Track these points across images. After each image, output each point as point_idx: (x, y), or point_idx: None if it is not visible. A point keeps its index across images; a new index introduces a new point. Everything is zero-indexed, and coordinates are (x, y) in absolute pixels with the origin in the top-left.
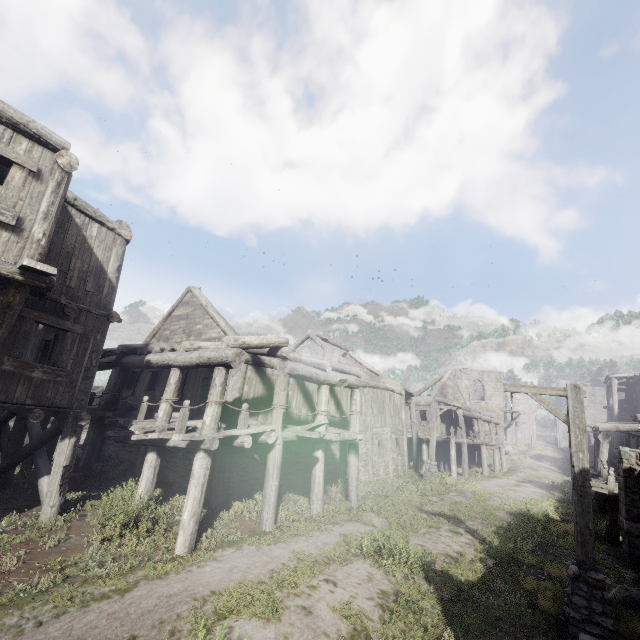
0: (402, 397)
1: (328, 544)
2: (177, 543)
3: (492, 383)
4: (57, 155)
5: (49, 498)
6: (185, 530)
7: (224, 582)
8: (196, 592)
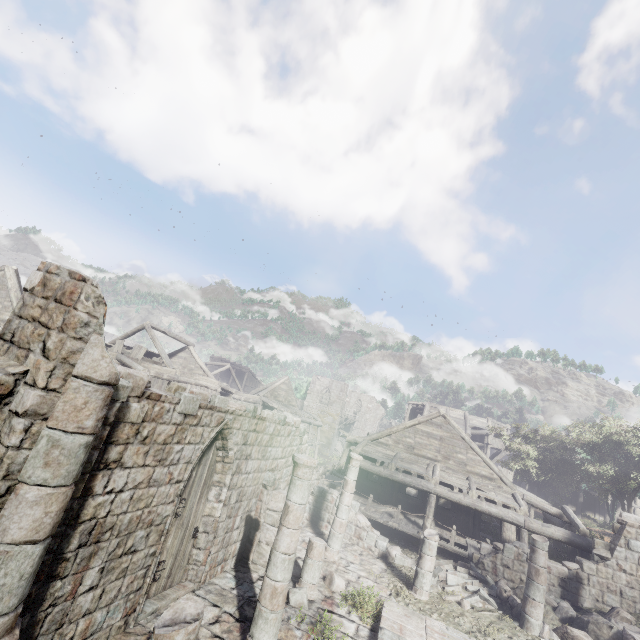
0: (217, 393)
1: None
2: None
3: (337, 392)
4: None
5: None
6: None
7: None
8: None
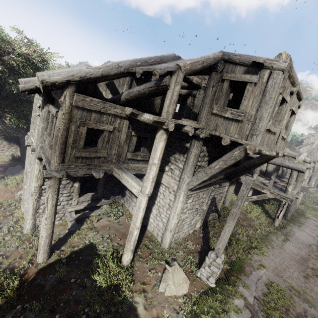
0: None
1: (316, 230)
2: (276, 223)
3: None
4: (301, 104)
5: (228, 200)
6: (279, 220)
7: (308, 241)
8: (307, 244)
